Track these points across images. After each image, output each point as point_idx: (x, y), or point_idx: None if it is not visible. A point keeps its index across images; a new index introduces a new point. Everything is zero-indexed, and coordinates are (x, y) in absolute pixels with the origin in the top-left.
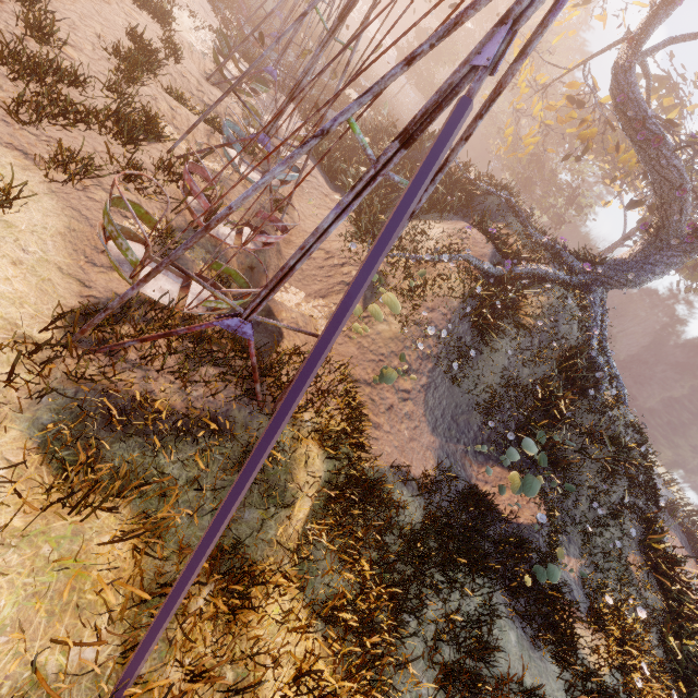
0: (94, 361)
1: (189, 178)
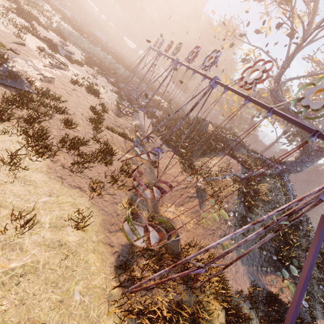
0: (134, 296)
1: (138, 179)
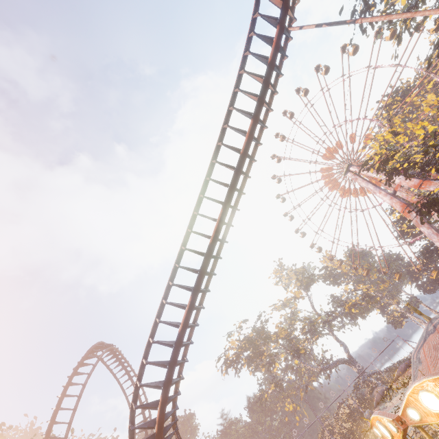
0: None
1: None
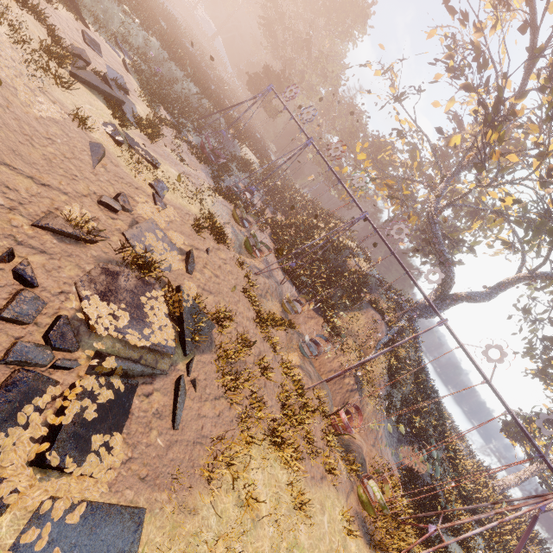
0: None
1: (350, 429)
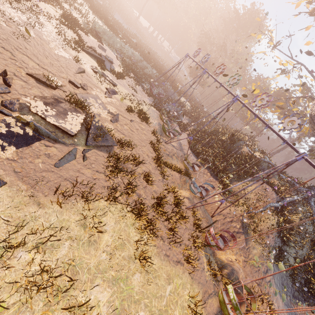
0: None
1: (216, 241)
